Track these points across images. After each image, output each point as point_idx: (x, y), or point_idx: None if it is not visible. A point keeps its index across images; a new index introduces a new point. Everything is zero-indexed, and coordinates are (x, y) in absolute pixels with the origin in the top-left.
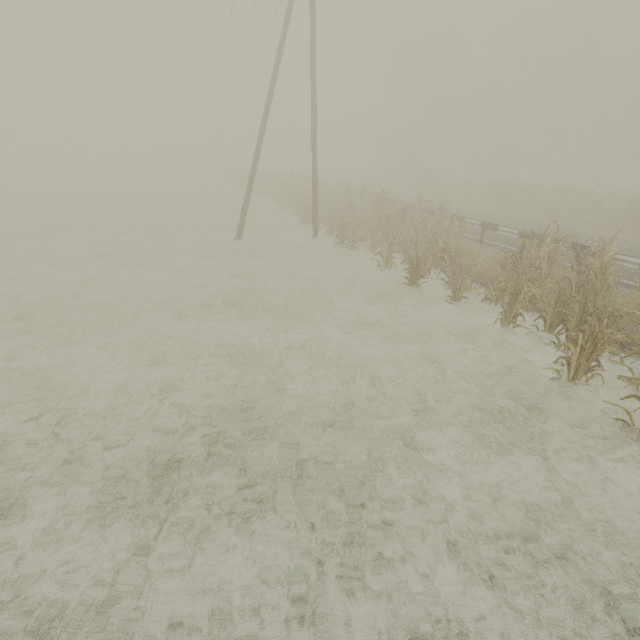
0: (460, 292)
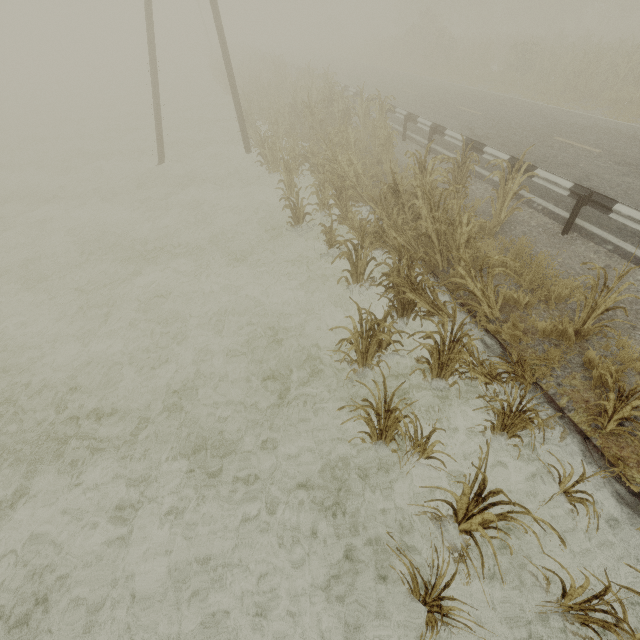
0: (333, 236)
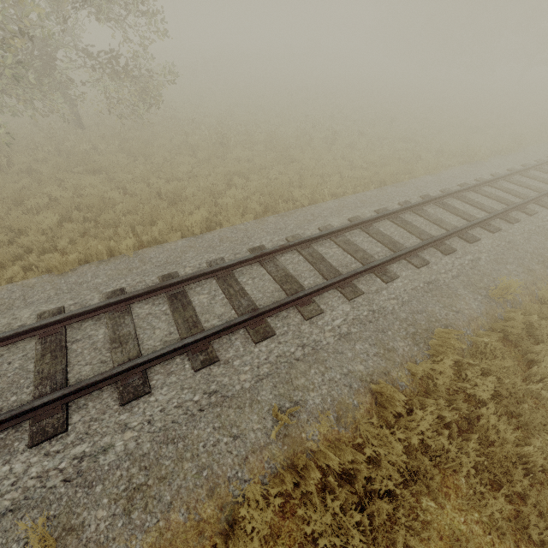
0: None
